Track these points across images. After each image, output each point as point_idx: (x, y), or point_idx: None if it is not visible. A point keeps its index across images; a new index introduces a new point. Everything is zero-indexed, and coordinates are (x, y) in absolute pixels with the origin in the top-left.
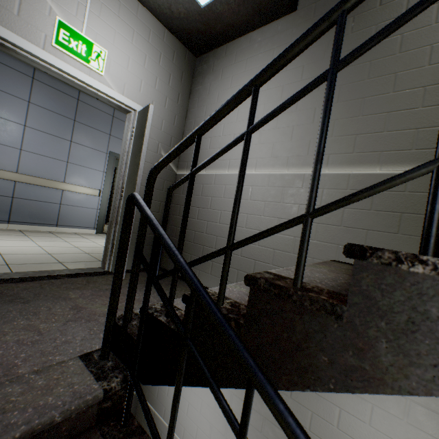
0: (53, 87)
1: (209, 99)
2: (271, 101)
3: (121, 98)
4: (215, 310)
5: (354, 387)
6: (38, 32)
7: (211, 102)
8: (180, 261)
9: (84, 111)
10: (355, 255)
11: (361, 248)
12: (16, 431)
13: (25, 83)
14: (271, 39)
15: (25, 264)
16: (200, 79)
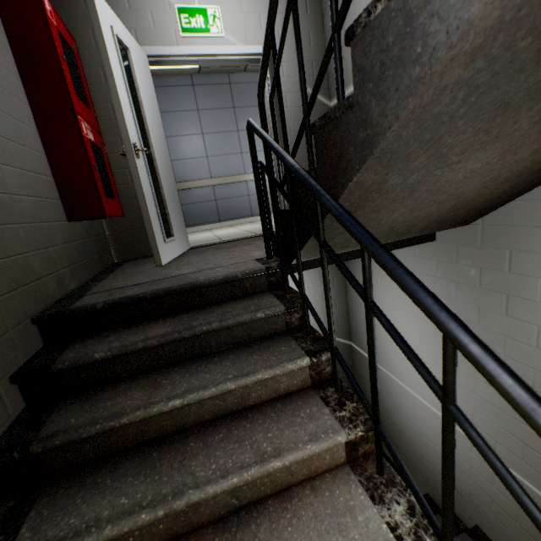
0: (208, 84)
1: None
2: None
3: (246, 50)
4: (294, 165)
5: (367, 156)
6: (169, 33)
7: None
8: (274, 147)
9: (238, 93)
10: (350, 39)
11: (351, 28)
12: (220, 276)
13: (190, 94)
14: None
15: (229, 237)
16: None
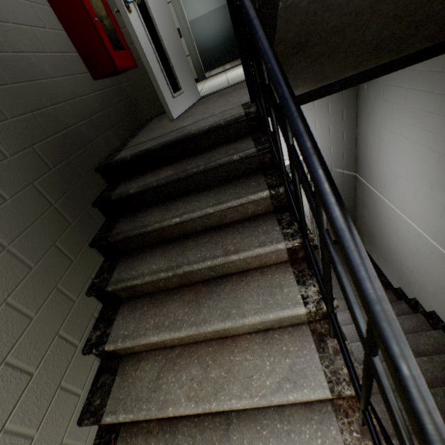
0: None
1: (373, 116)
2: (427, 164)
3: None
4: None
5: None
6: None
7: (375, 122)
8: None
9: None
10: None
11: None
12: None
13: None
14: (433, 76)
15: None
16: (364, 84)
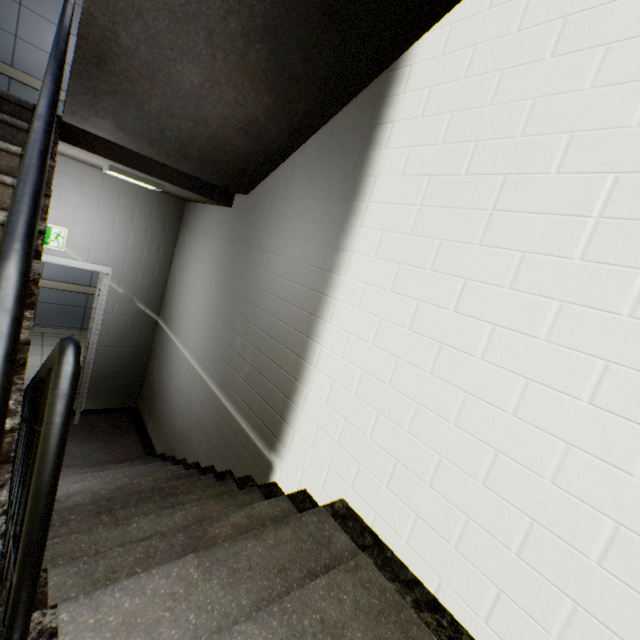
0: None
1: None
2: None
3: None
4: None
5: None
6: None
7: None
8: None
9: None
10: None
11: None
12: None
13: None
14: None
15: None
16: None
